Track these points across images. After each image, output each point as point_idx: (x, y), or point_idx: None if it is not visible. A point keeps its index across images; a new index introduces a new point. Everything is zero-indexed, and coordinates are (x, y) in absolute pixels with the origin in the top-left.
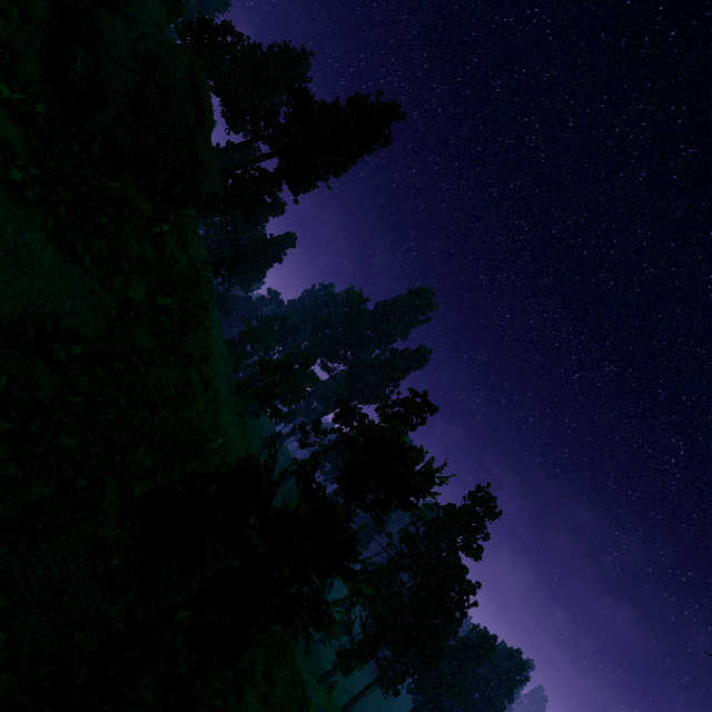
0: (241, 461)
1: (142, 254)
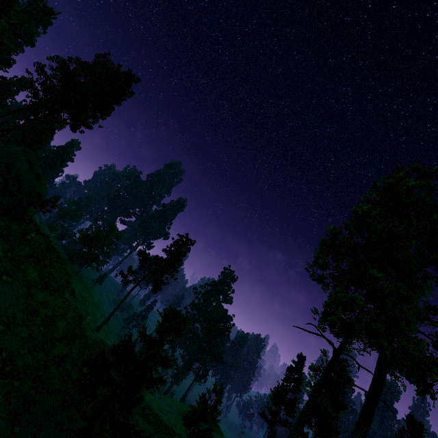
0: (119, 343)
1: (25, 253)
